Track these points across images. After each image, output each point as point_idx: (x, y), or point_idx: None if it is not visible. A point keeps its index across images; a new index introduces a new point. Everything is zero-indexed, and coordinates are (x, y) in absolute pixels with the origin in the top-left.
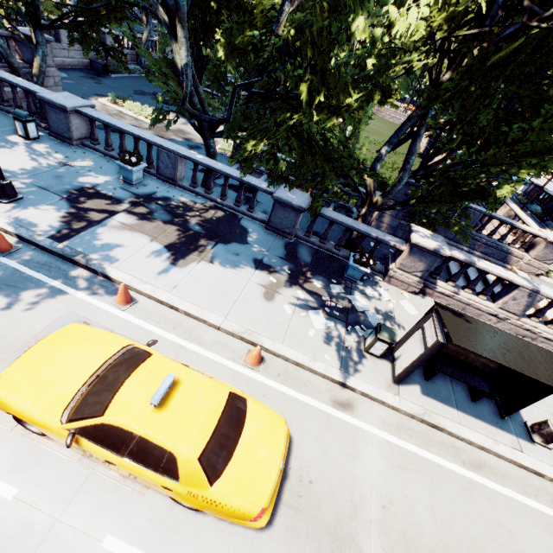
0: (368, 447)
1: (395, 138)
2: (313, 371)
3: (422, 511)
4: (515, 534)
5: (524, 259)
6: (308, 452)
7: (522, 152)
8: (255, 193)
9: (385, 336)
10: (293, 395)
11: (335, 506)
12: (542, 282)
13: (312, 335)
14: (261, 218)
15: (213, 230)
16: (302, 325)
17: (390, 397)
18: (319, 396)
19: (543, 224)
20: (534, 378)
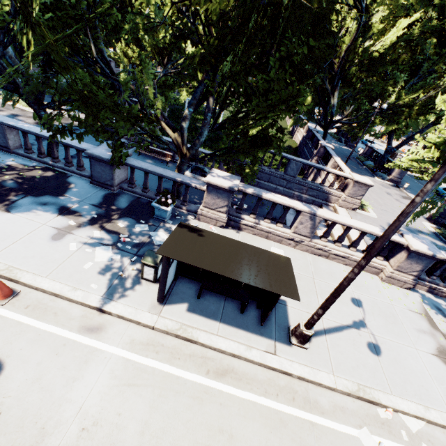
0: (99, 367)
1: (193, 100)
2: (71, 300)
3: (131, 428)
4: (236, 438)
5: (341, 197)
6: (15, 381)
7: (279, 99)
8: (78, 153)
9: (148, 260)
10: (33, 325)
11: (17, 437)
12: (356, 214)
13: (87, 267)
14: (89, 175)
15: (30, 185)
16: (82, 259)
17: (148, 317)
18: (66, 323)
19: (373, 174)
20: (232, 278)
